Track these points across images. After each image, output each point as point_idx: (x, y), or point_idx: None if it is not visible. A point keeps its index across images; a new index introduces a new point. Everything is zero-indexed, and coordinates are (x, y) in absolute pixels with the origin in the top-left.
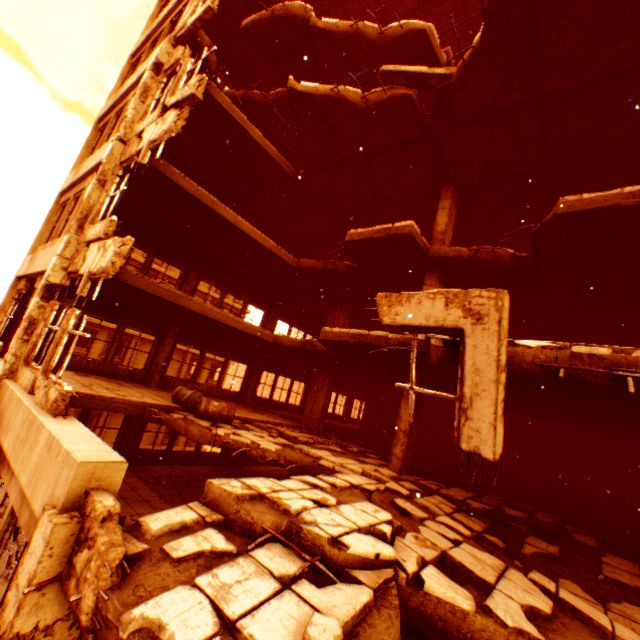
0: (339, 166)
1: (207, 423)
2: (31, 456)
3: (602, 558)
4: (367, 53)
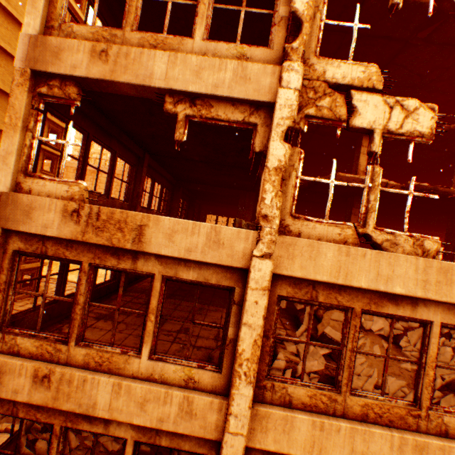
0: (331, 33)
1: None
2: None
3: None
4: None
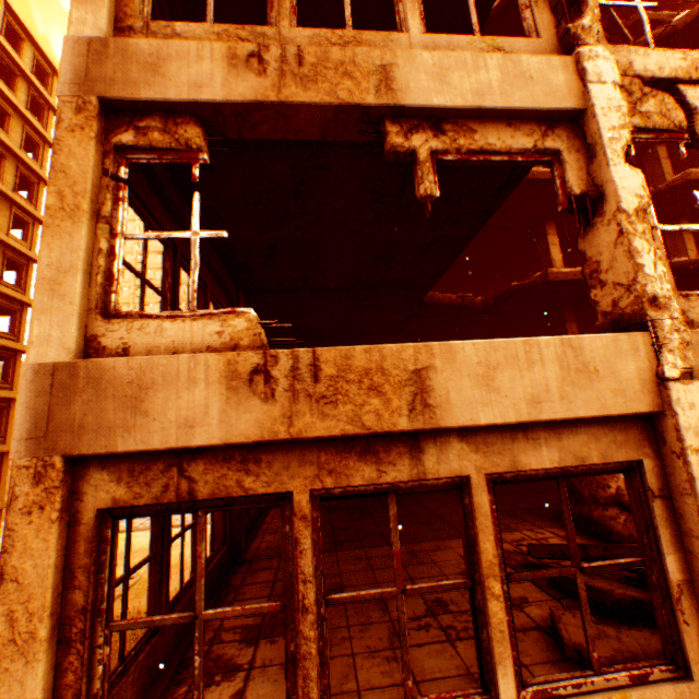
0: None
1: None
2: None
3: None
4: None
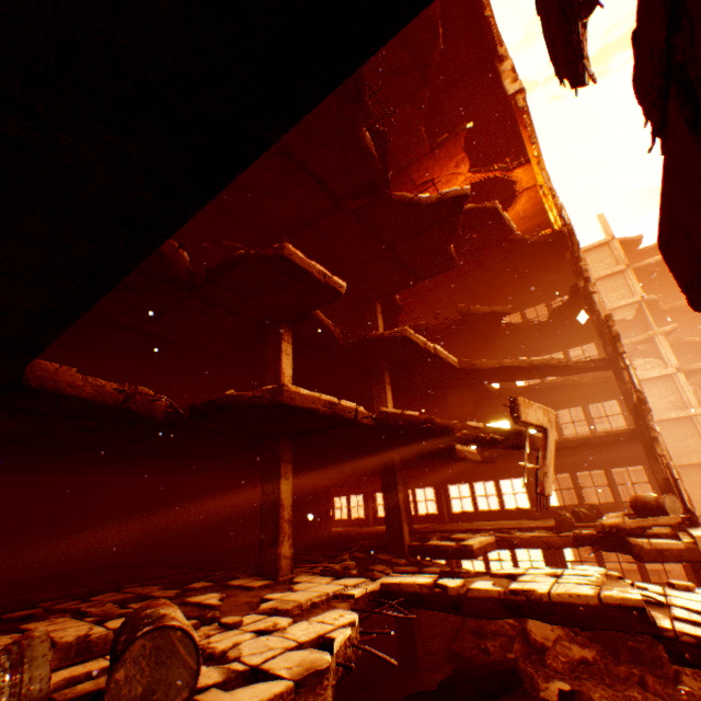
0: None
1: (248, 690)
2: None
3: (383, 557)
4: None
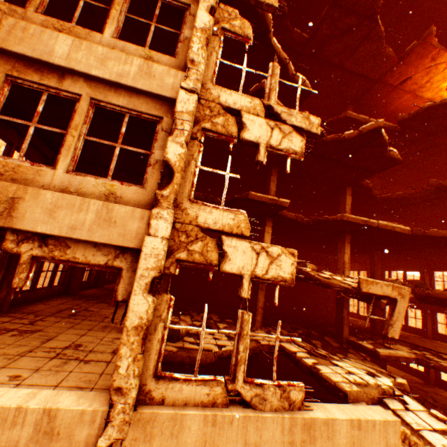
0: None
1: (192, 345)
2: (335, 443)
3: (325, 339)
4: (279, 76)
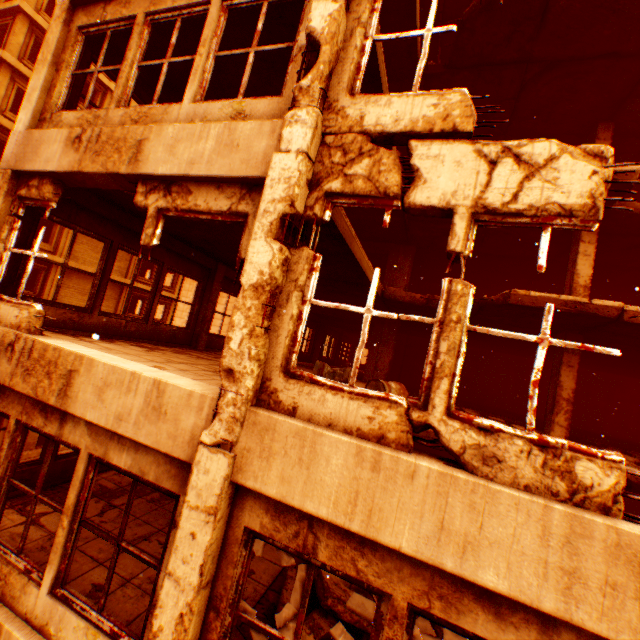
0: (501, 68)
1: None
2: None
3: None
4: None
